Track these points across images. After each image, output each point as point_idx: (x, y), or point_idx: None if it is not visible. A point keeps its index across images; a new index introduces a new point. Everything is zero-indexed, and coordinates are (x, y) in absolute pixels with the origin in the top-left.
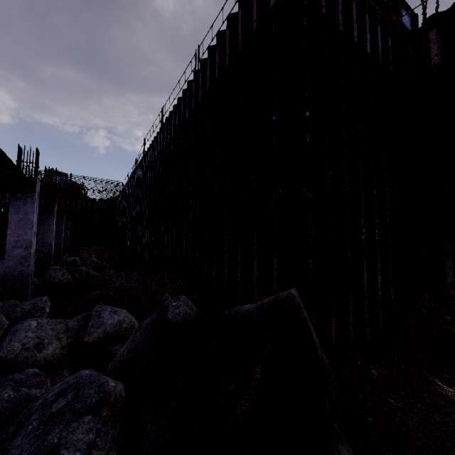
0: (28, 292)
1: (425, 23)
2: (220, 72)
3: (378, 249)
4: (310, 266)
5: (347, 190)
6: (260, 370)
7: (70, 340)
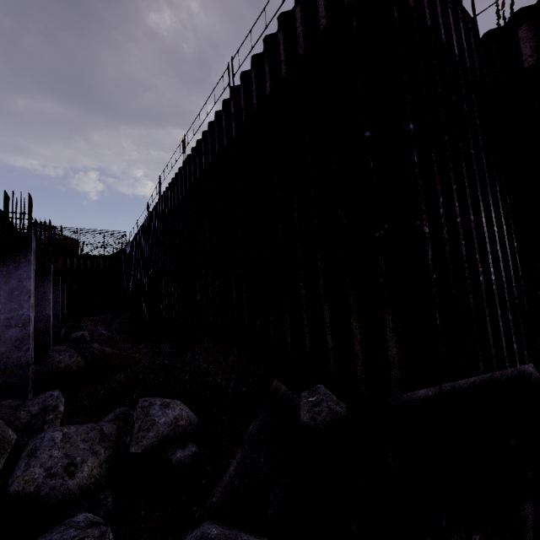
0: (28, 386)
1: (510, 19)
2: (273, 84)
3: (495, 292)
4: (437, 321)
5: (459, 221)
6: (532, 507)
7: (108, 452)
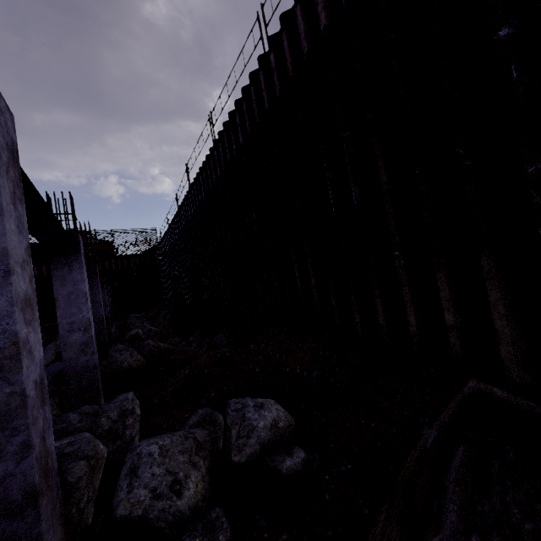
0: (99, 389)
1: None
2: (329, 15)
3: None
4: None
5: None
6: None
7: (207, 462)
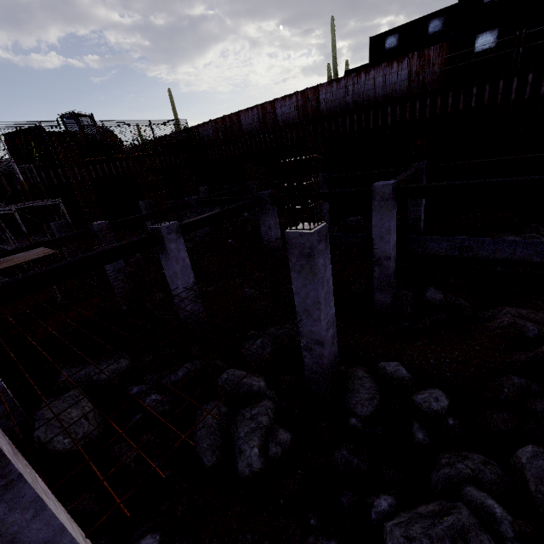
0: None
1: None
2: None
3: None
4: None
5: None
6: None
7: None
